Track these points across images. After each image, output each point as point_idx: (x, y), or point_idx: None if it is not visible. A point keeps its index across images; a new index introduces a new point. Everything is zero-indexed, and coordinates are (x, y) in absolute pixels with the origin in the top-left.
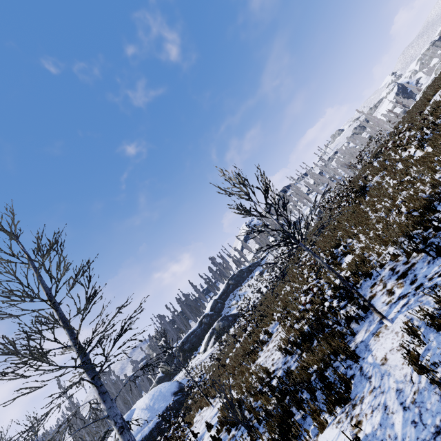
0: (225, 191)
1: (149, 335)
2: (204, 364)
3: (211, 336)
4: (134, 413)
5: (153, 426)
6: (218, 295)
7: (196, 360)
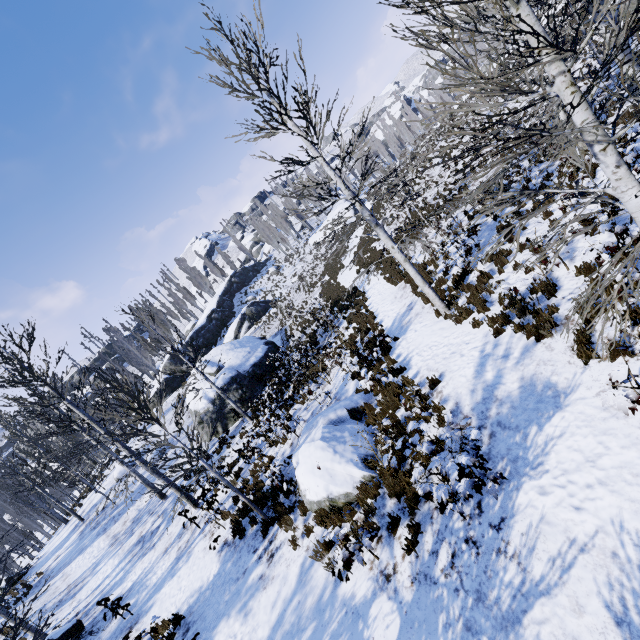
0: None
1: (99, 353)
2: None
3: (243, 322)
4: (213, 360)
5: (265, 351)
6: (221, 294)
7: None
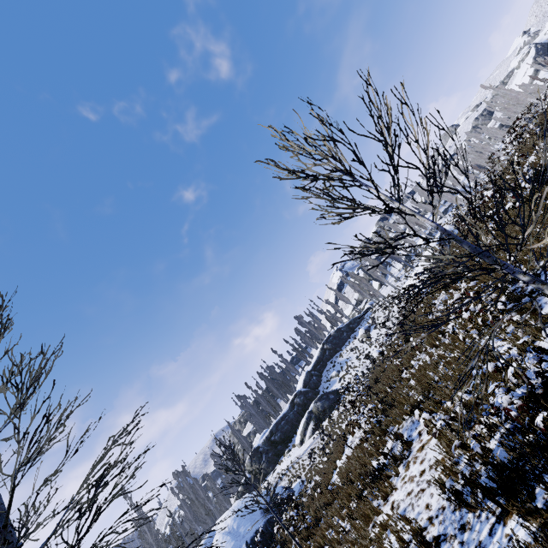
0: (293, 172)
1: (228, 423)
2: (303, 462)
3: (308, 422)
4: (213, 539)
5: None
6: (312, 366)
7: (292, 456)
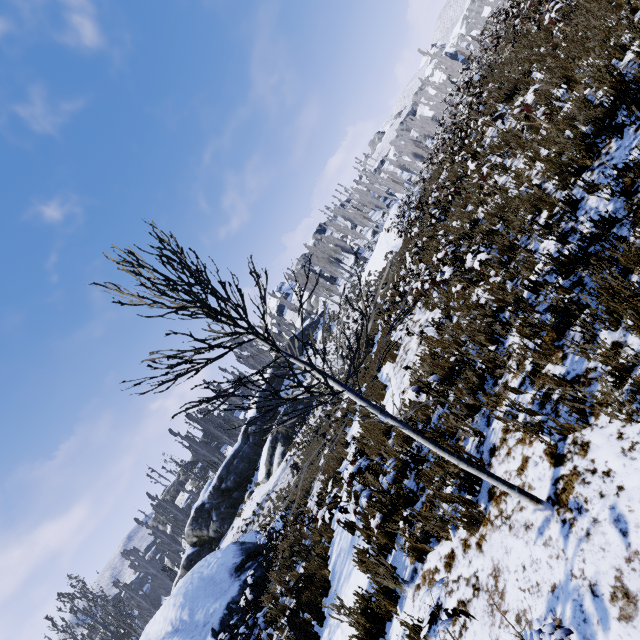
0: None
1: (148, 494)
2: (277, 494)
3: (275, 446)
4: None
5: None
6: (265, 385)
7: (257, 497)
